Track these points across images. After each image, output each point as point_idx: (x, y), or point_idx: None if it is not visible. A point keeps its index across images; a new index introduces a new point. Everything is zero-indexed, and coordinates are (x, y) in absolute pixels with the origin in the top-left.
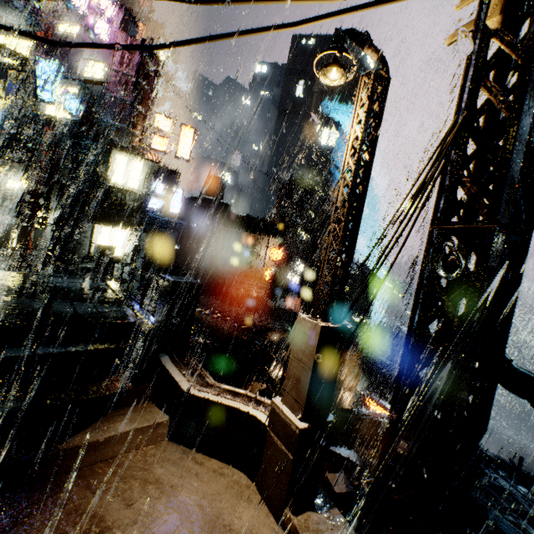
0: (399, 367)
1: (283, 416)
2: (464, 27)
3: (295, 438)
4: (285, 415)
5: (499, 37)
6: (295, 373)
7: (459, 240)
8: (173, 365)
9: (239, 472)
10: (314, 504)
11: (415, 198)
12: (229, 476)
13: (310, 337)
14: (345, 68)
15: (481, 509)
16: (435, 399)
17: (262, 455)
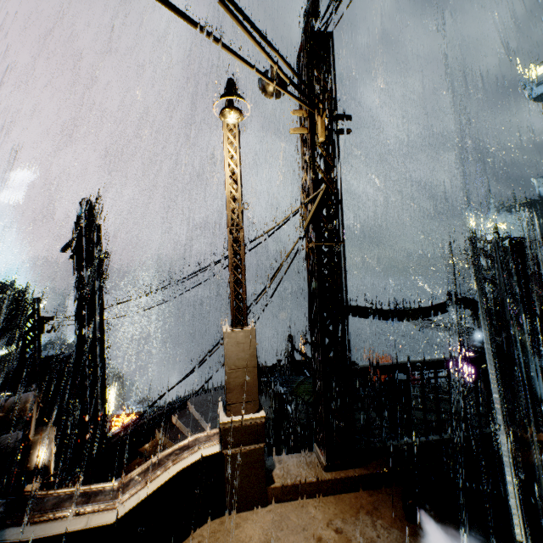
0: (320, 326)
1: (243, 423)
2: (300, 129)
3: (263, 427)
4: (246, 420)
5: (321, 148)
6: (239, 381)
7: (310, 249)
8: (43, 524)
9: (202, 529)
10: (268, 467)
11: (304, 228)
12: (203, 540)
13: (247, 343)
14: (241, 116)
15: (357, 367)
16: (338, 332)
17: (222, 481)
